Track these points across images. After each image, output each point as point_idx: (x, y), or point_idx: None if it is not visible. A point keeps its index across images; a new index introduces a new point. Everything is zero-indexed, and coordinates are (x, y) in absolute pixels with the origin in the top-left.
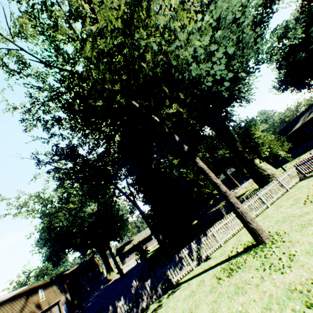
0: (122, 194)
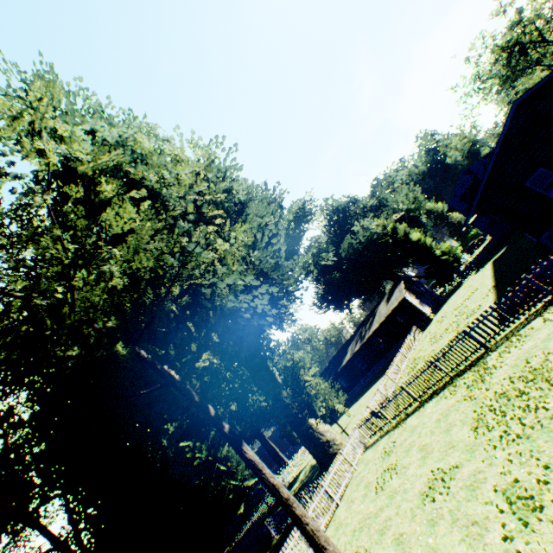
0: (56, 546)
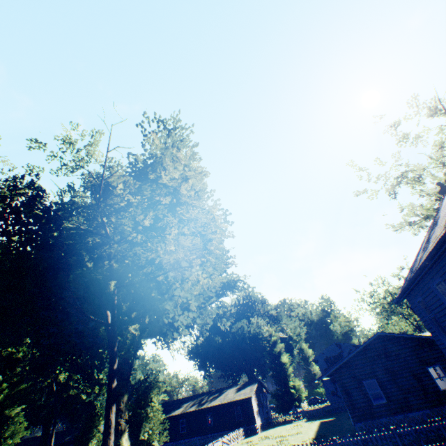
0: None
